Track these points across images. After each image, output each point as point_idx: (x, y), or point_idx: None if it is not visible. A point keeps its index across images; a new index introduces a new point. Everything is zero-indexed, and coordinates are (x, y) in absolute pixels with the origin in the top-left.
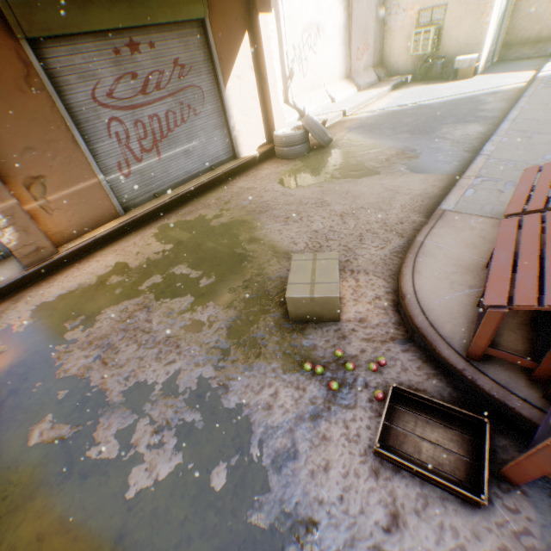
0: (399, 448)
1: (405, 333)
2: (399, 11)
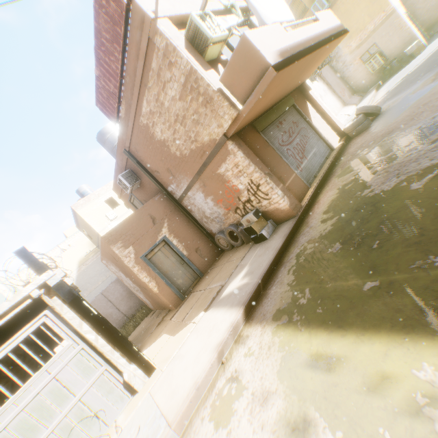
0: None
1: None
2: (347, 67)
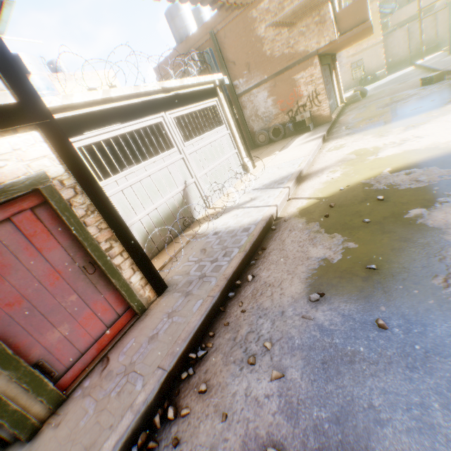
0: None
1: None
2: (340, 68)
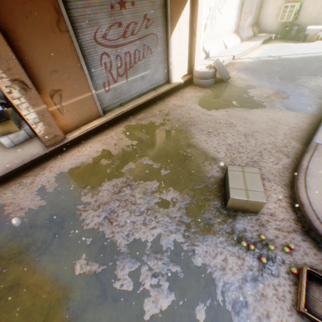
0: (311, 309)
1: (302, 228)
2: None
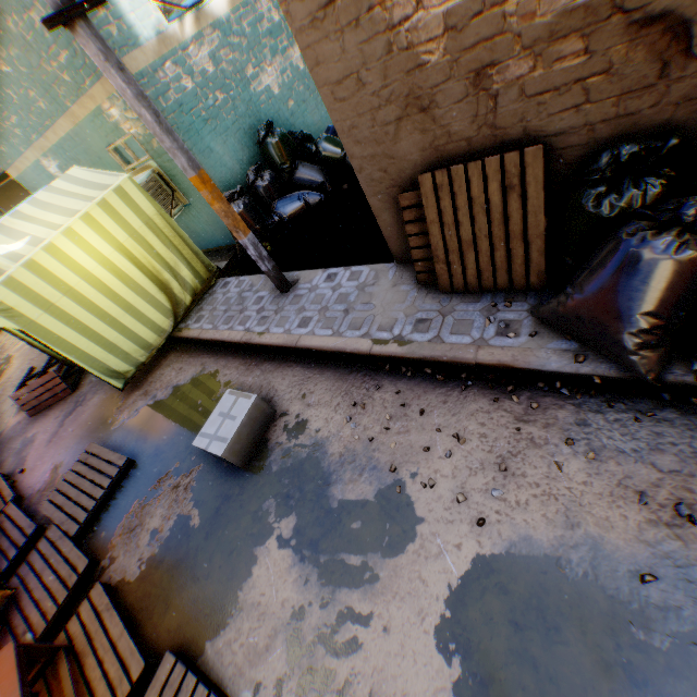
0: None
1: None
2: None
